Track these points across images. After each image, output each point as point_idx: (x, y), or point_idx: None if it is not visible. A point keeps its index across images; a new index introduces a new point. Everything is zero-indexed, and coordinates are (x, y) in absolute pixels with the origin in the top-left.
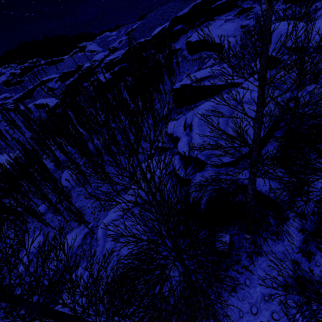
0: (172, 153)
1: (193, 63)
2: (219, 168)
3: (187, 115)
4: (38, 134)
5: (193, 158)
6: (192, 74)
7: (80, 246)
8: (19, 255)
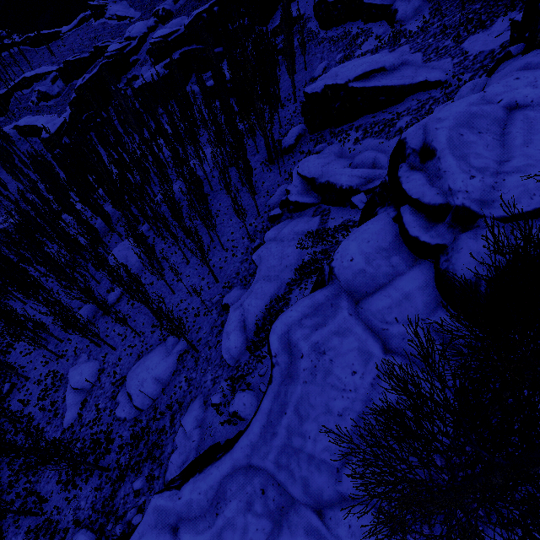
0: (319, 213)
1: (333, 46)
2: (507, 223)
3: (407, 134)
4: (48, 183)
5: (454, 208)
6: (338, 67)
7: (175, 373)
8: (58, 395)
